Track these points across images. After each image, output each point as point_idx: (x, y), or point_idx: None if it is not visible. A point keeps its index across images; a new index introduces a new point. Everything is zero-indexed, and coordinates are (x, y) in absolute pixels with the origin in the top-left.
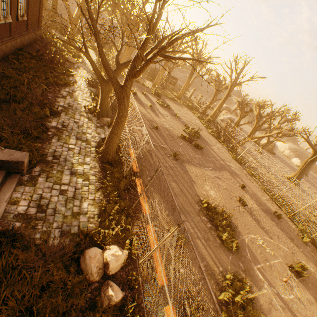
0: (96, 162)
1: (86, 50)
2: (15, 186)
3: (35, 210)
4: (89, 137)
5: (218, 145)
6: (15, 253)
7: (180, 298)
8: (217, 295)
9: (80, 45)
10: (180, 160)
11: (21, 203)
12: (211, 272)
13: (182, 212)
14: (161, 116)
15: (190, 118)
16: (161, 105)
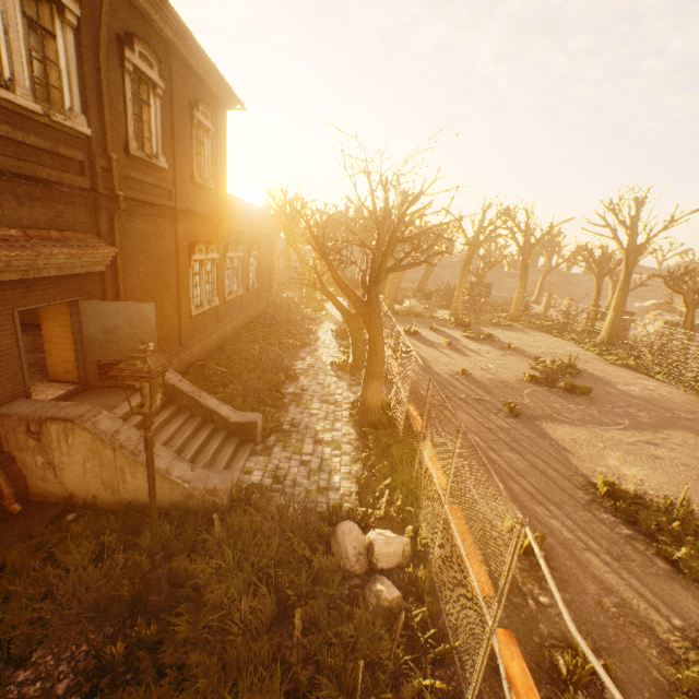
0: (351, 428)
1: (323, 285)
2: (248, 455)
3: (271, 480)
4: (340, 399)
5: (645, 383)
6: (249, 512)
7: (540, 645)
8: (668, 672)
9: (323, 297)
10: (526, 417)
11: (255, 473)
12: (641, 621)
13: (536, 501)
14: (474, 354)
15: (549, 346)
16: (472, 338)
